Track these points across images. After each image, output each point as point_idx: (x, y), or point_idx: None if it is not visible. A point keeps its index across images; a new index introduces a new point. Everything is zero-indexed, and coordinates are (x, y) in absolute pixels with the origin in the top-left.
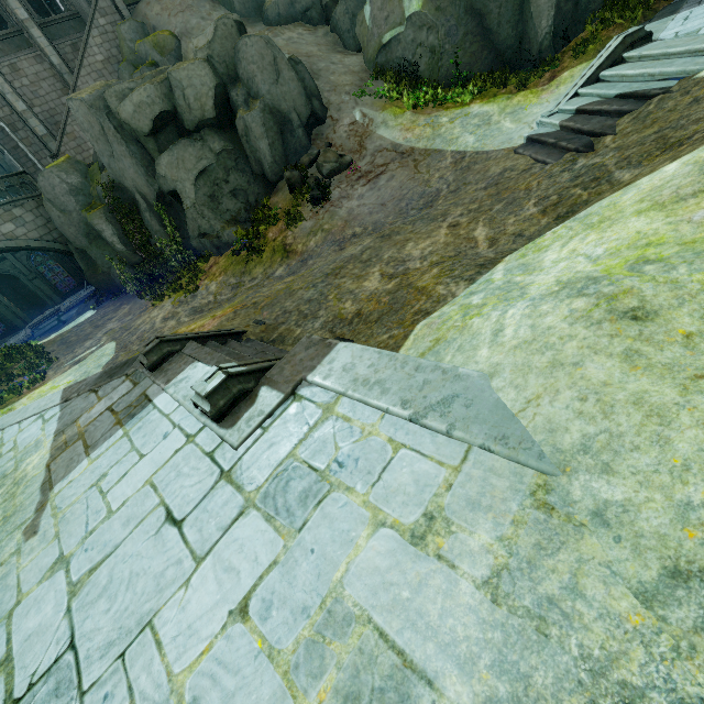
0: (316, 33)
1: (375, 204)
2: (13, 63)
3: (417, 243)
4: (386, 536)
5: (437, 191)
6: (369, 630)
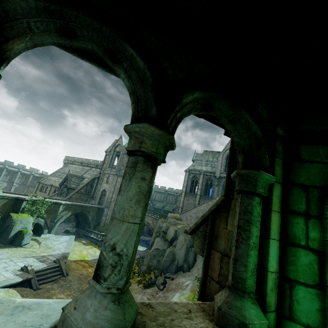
0: None
1: None
2: (189, 198)
3: None
4: None
5: None
6: None
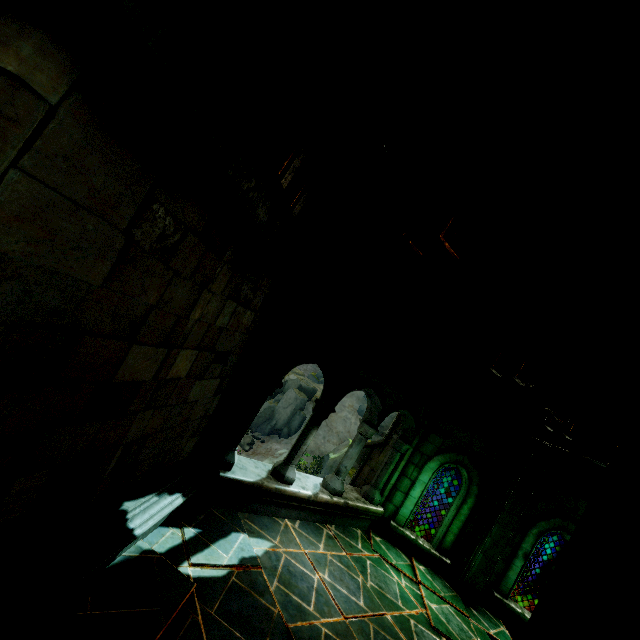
0: None
1: None
2: None
3: None
4: None
5: None
6: None
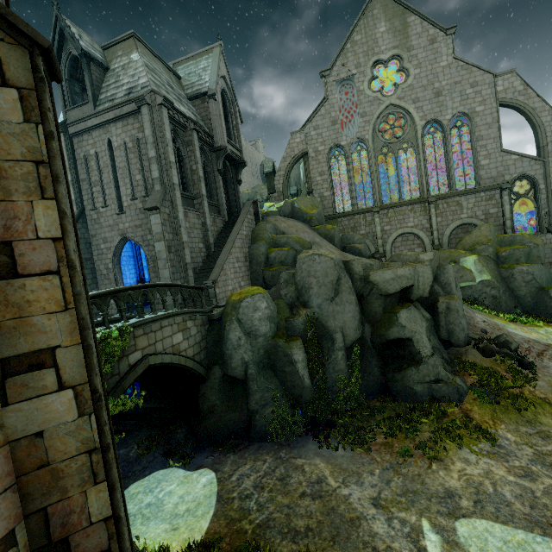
0: None
1: None
2: (187, 211)
3: None
4: None
5: None
6: None
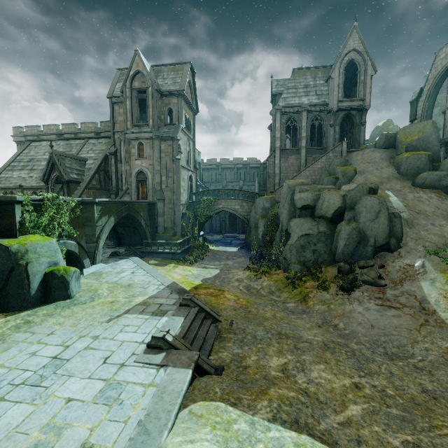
0: (444, 200)
1: (369, 321)
2: (287, 158)
3: (324, 370)
4: (87, 434)
5: (410, 354)
6: (55, 442)
